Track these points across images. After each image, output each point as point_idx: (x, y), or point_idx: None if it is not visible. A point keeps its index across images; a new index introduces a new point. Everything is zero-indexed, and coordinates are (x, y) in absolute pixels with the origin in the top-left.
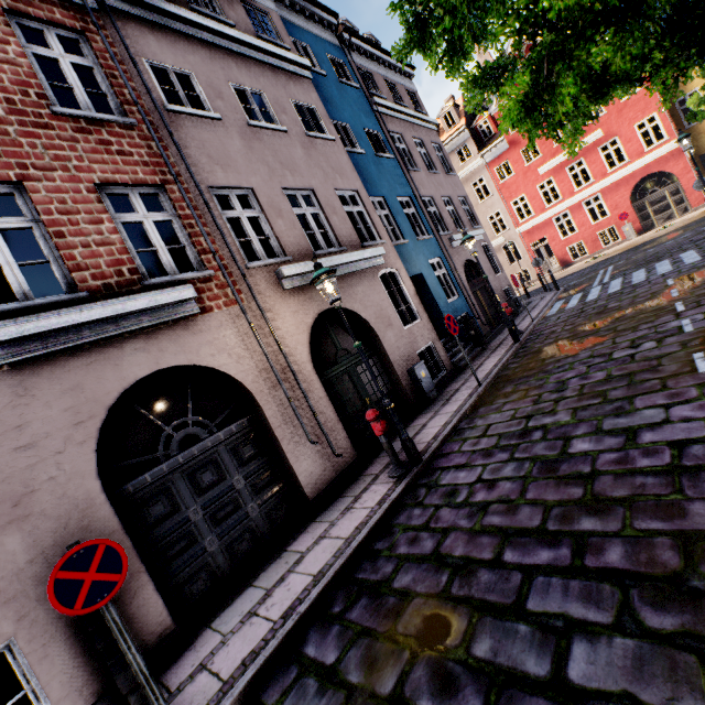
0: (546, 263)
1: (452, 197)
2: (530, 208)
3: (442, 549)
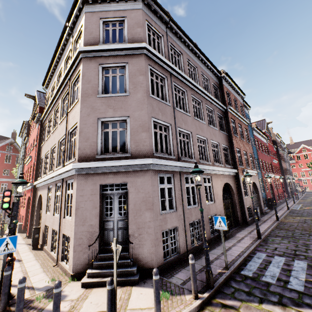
0: (298, 188)
1: (291, 171)
2: (297, 175)
3: (310, 196)
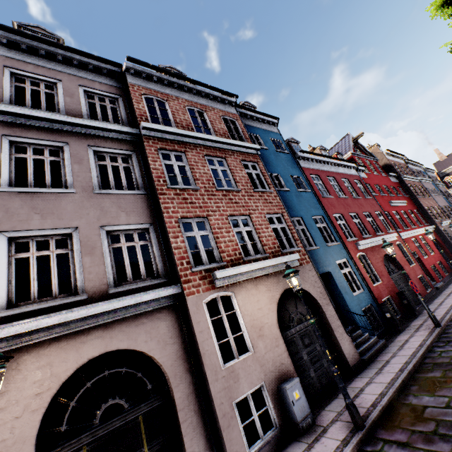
0: None
1: None
2: None
3: None
